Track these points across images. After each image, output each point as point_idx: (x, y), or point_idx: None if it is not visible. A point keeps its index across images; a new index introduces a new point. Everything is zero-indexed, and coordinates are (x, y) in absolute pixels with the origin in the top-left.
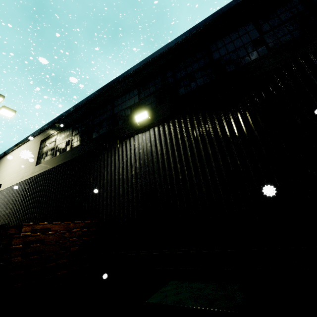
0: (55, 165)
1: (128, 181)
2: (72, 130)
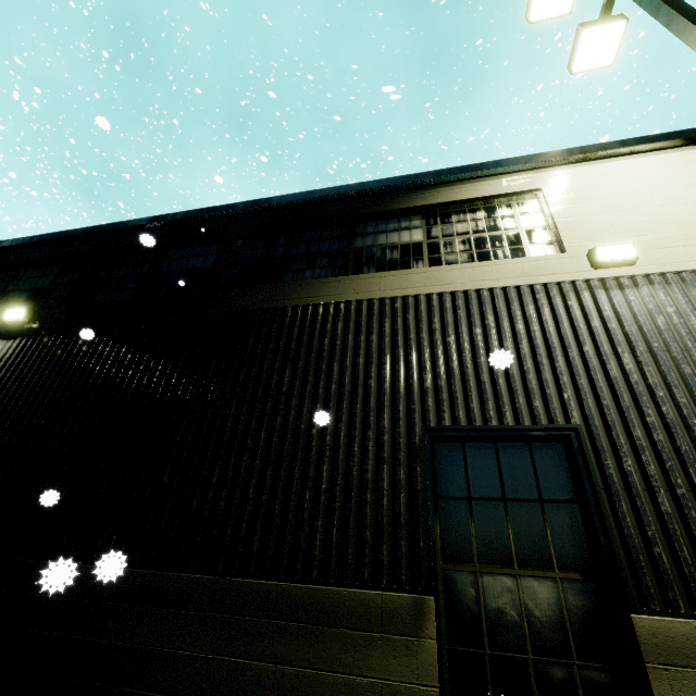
0: None
1: None
2: None
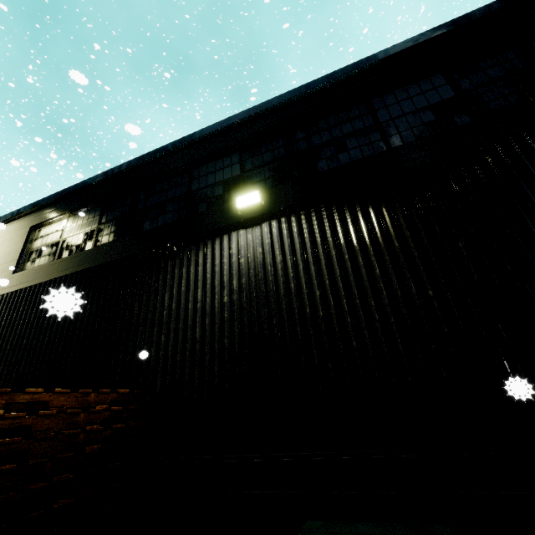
0: (58, 276)
1: (214, 315)
2: (101, 212)
